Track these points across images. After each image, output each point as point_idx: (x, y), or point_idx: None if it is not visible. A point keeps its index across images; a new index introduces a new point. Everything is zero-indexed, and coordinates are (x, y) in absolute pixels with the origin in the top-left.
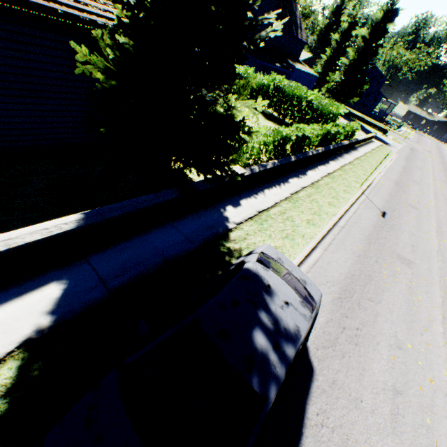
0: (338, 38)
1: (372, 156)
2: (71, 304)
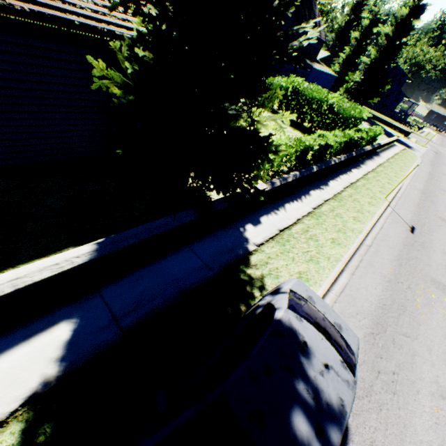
0: (358, 35)
1: (395, 162)
2: (81, 348)
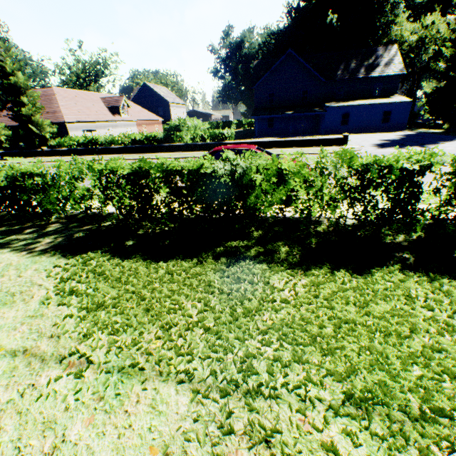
0: None
1: None
2: None
